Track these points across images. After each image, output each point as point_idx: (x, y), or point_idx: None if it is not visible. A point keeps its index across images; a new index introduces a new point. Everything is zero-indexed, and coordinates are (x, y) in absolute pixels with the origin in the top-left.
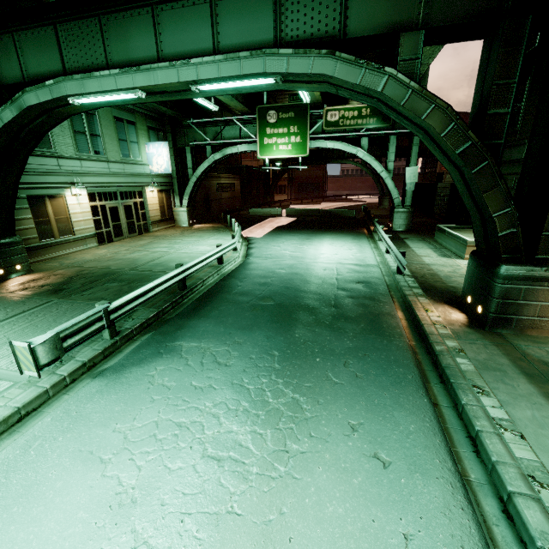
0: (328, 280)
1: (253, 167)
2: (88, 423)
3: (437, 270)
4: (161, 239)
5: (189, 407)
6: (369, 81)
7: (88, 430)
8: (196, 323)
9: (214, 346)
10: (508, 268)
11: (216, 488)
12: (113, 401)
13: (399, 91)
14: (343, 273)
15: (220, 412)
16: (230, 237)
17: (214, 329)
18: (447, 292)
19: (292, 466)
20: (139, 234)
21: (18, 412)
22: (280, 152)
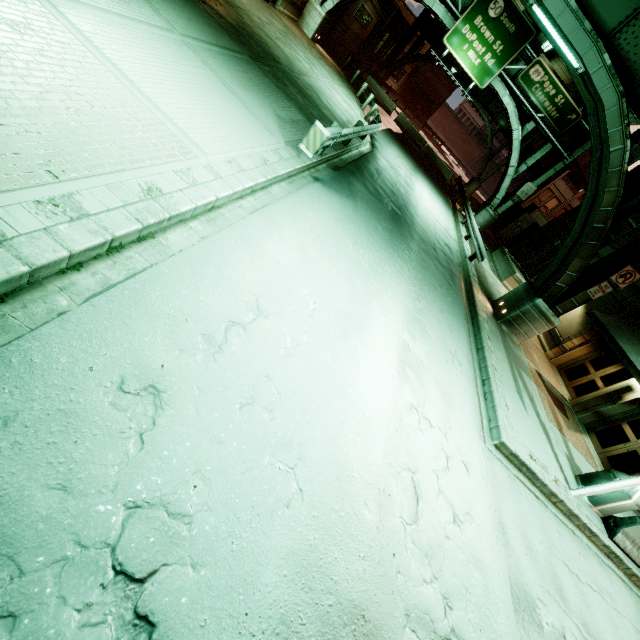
0: (430, 226)
1: (401, 17)
2: (332, 213)
3: (487, 276)
4: (294, 39)
5: (376, 246)
6: (614, 138)
7: (334, 218)
8: (360, 189)
9: (376, 218)
10: (541, 302)
11: (398, 292)
12: (338, 209)
13: (616, 162)
14: (438, 229)
15: (391, 261)
16: (356, 104)
17: (373, 204)
18: (488, 292)
19: (423, 307)
20: (266, 0)
21: (292, 171)
22: (466, 58)
